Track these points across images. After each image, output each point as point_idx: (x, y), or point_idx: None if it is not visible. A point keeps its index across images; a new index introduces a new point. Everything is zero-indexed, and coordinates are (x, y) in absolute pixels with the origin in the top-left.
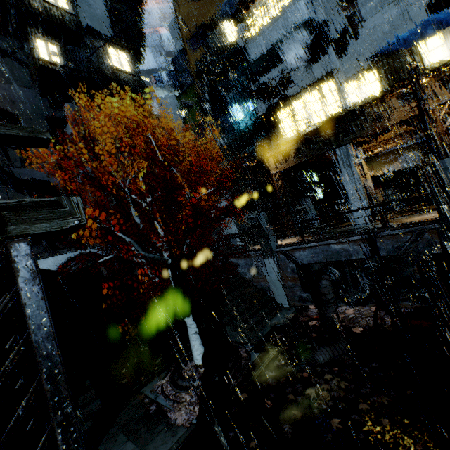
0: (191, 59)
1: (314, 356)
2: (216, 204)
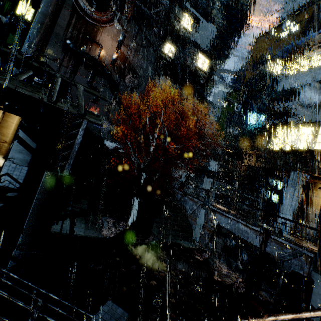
0: (247, 75)
1: (177, 262)
2: (208, 167)
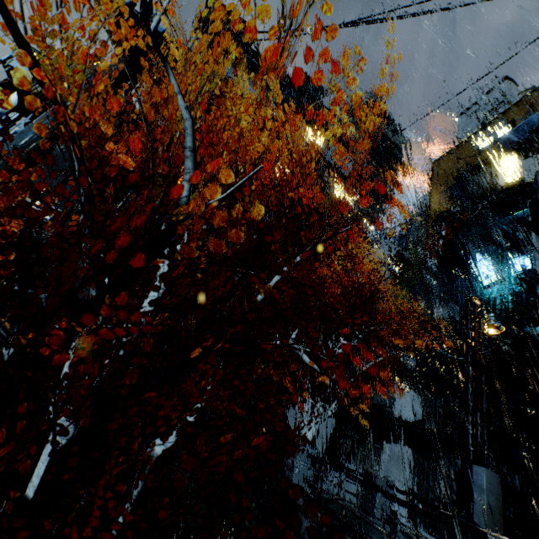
0: (433, 211)
1: None
2: (388, 406)
